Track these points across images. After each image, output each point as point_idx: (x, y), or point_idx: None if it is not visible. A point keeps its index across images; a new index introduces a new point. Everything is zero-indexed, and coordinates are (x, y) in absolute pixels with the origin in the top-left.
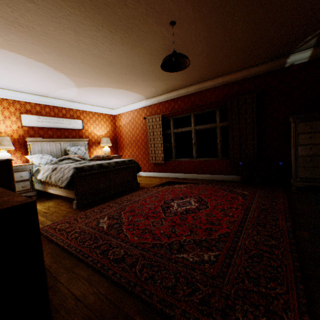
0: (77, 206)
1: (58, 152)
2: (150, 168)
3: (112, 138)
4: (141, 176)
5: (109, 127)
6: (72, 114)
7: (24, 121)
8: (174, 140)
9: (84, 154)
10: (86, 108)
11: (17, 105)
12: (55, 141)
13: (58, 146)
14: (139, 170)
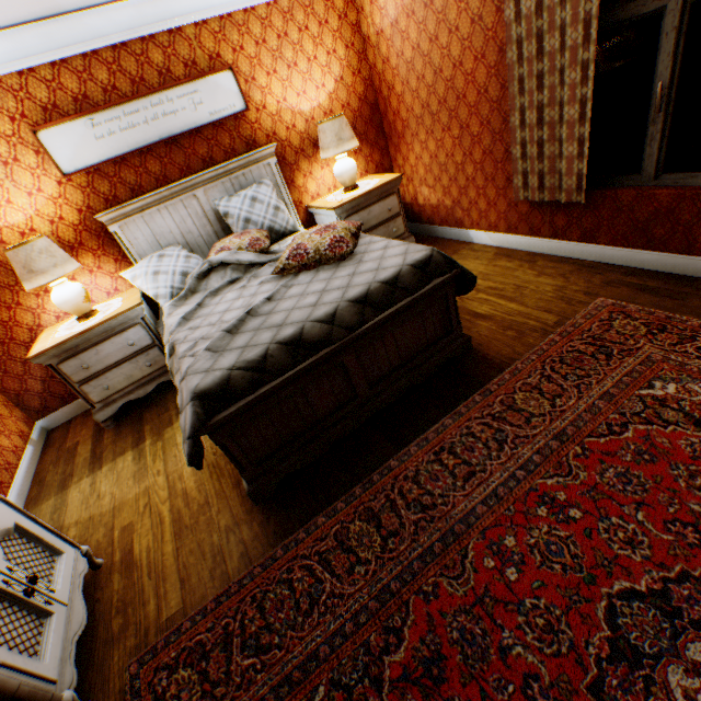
0: (254, 499)
1: (202, 226)
2: (514, 219)
3: (359, 104)
4: (477, 247)
5: (339, 56)
6: (188, 55)
7: (60, 155)
8: (673, 63)
9: (274, 214)
10: (226, 1)
11: (6, 102)
12: (176, 194)
13: (194, 207)
14: (465, 289)
